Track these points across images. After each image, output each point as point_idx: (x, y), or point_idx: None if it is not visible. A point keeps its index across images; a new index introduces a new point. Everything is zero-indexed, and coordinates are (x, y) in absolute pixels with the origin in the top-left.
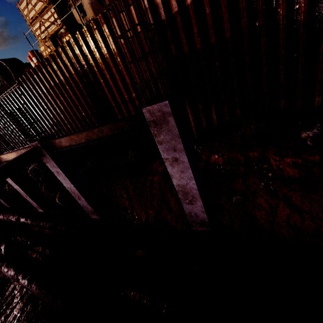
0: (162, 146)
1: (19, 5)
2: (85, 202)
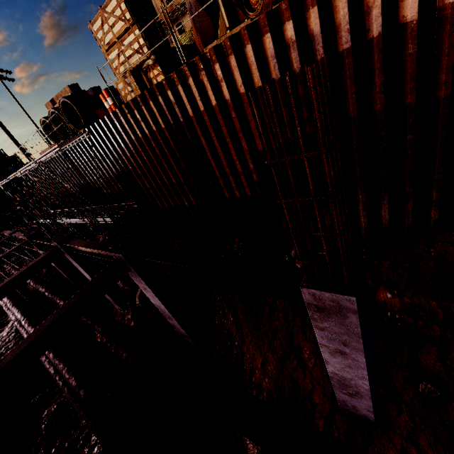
0: (321, 332)
1: (92, 25)
2: (177, 324)
